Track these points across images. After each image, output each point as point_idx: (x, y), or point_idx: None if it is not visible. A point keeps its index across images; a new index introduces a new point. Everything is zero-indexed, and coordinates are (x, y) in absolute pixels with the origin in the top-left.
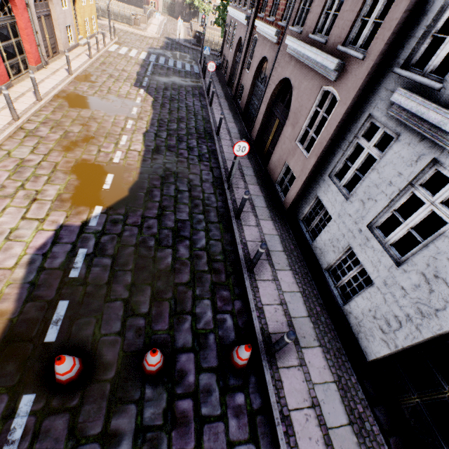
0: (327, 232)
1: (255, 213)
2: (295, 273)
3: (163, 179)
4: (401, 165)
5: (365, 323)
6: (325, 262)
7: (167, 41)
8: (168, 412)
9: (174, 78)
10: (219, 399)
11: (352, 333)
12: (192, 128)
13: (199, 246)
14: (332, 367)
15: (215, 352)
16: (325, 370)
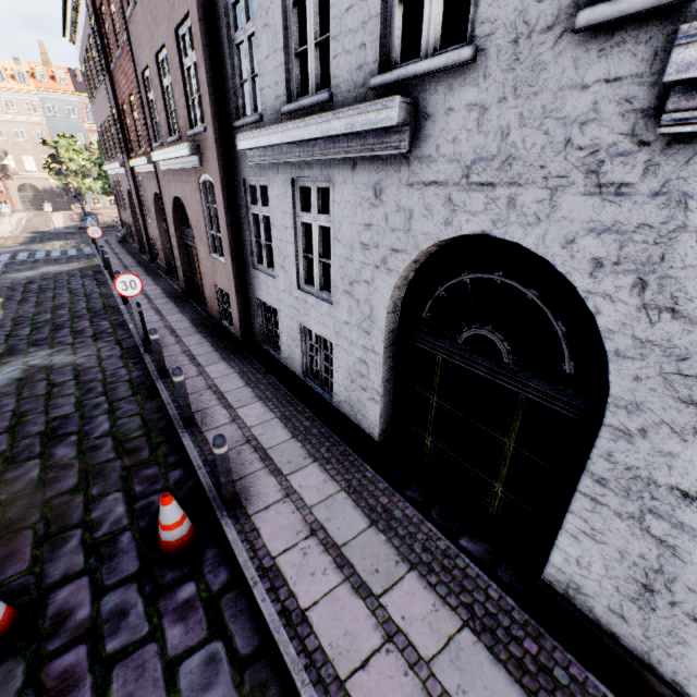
0: (283, 330)
1: (197, 362)
2: (266, 402)
3: (22, 382)
4: (282, 204)
5: (353, 398)
6: (298, 367)
7: (33, 235)
8: (27, 693)
9: (46, 268)
10: (146, 612)
11: (353, 424)
12: (81, 309)
13: (97, 435)
14: (337, 475)
15: (133, 554)
16: (327, 483)
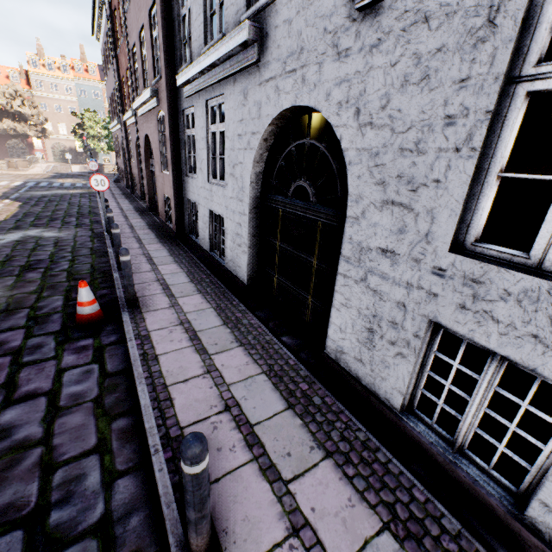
0: (200, 218)
1: (141, 242)
2: (181, 264)
3: (18, 242)
4: (201, 122)
5: (234, 256)
6: (207, 244)
7: (55, 174)
8: None
9: (58, 191)
10: (55, 348)
11: (234, 275)
12: (73, 212)
13: (58, 270)
14: (212, 301)
15: (58, 323)
16: (203, 304)
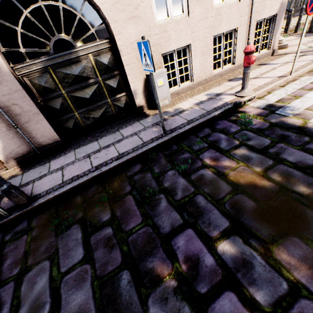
0: None
1: None
2: None
3: None
4: None
5: None
6: None
7: None
8: None
9: None
10: None
11: None
12: None
13: None
14: None
15: None
16: None
